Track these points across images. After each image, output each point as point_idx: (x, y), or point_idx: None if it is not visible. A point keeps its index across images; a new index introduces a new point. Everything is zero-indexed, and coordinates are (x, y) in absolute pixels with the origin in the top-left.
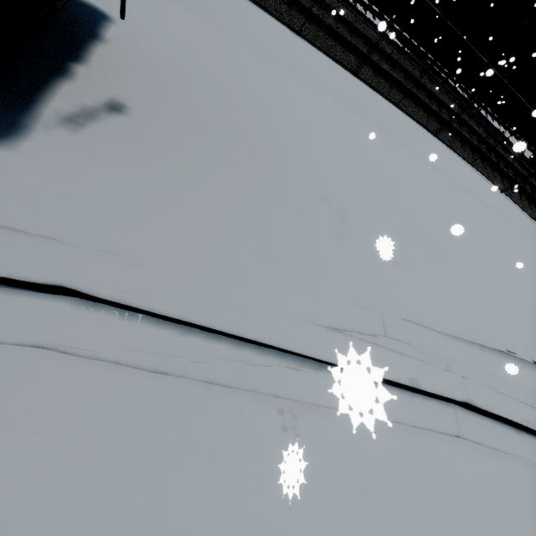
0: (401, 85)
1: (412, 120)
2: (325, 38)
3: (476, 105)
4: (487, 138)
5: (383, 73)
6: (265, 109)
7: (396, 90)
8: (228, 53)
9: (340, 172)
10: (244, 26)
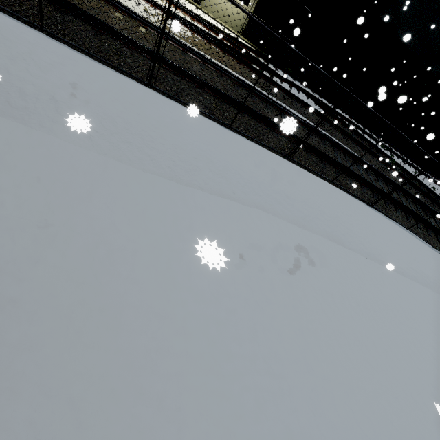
0: (333, 161)
1: (347, 193)
2: (256, 126)
3: (389, 152)
4: (409, 189)
5: (314, 151)
6: (168, 292)
7: (328, 165)
8: (124, 197)
9: (287, 370)
10: (165, 135)
